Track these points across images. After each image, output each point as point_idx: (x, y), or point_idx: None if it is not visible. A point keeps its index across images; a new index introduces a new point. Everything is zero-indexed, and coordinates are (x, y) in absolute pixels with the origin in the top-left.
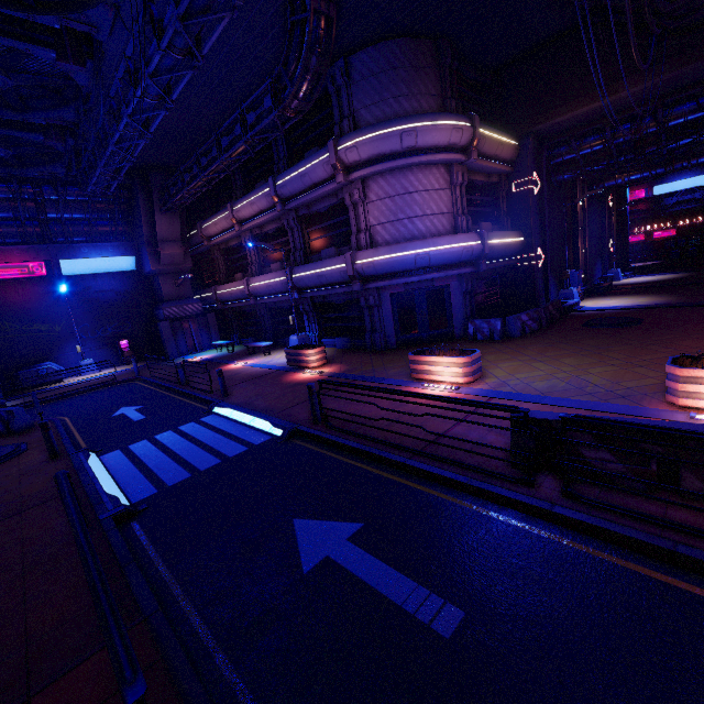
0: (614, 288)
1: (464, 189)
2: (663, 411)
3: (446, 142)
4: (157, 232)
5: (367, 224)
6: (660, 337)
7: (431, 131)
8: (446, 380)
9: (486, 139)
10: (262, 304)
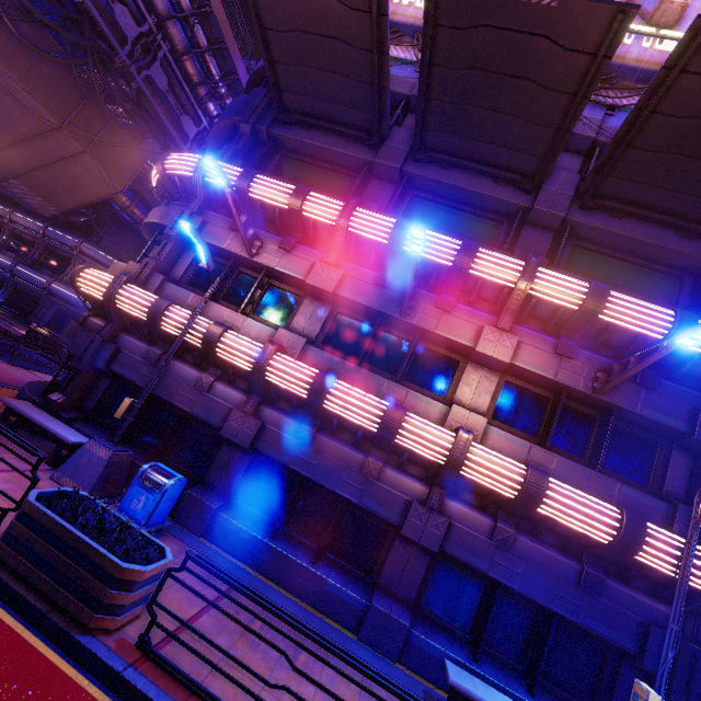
0: None
1: None
2: None
3: None
4: None
5: None
6: None
7: None
8: None
9: None
10: None
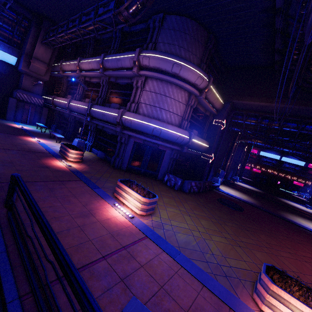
0: (234, 185)
1: (192, 109)
2: (250, 311)
3: (193, 81)
4: (34, 52)
5: (139, 101)
6: (251, 225)
7: (189, 71)
8: (130, 206)
9: (212, 92)
10: (73, 116)
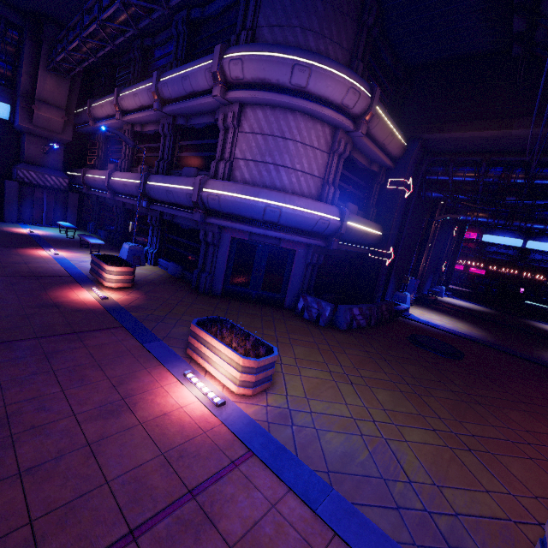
0: (438, 304)
1: (343, 161)
2: None
3: (339, 99)
4: (37, 89)
5: (232, 155)
6: (485, 391)
7: (327, 78)
8: (219, 377)
9: (380, 120)
10: (120, 201)
